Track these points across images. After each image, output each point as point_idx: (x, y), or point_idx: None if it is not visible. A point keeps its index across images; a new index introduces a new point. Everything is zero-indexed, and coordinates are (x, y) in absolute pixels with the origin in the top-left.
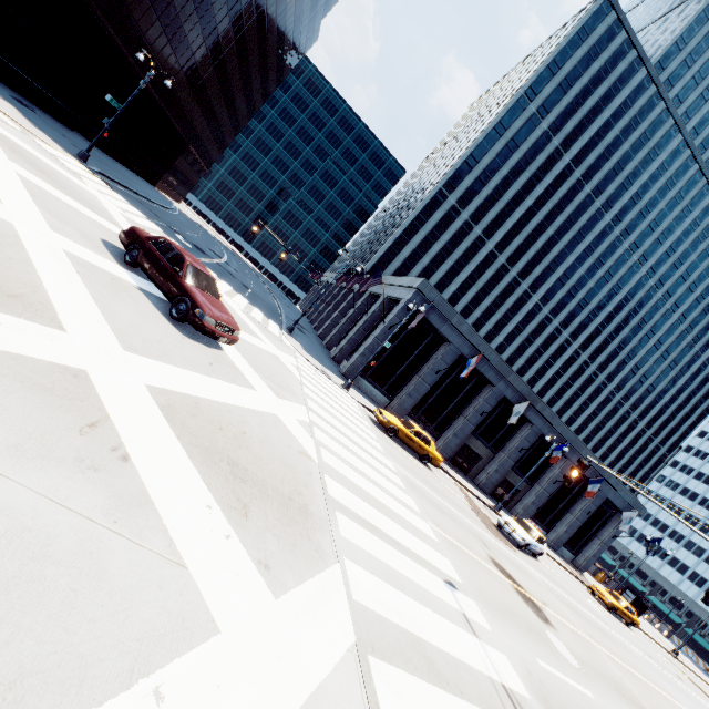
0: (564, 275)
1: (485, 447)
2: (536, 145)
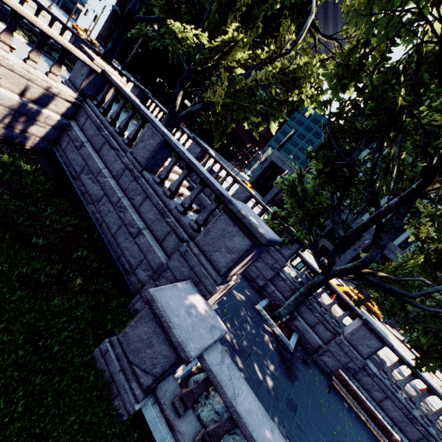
0: None
1: None
2: None
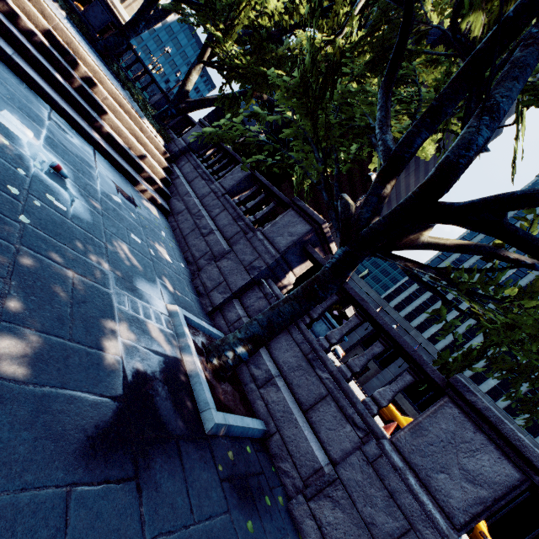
0: None
1: (373, 361)
2: None
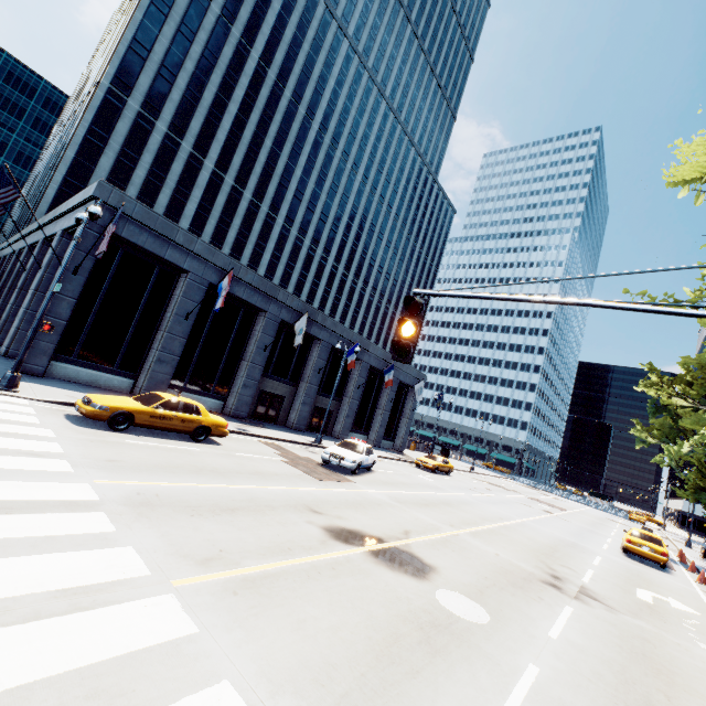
0: (298, 191)
1: (284, 384)
2: (216, 35)
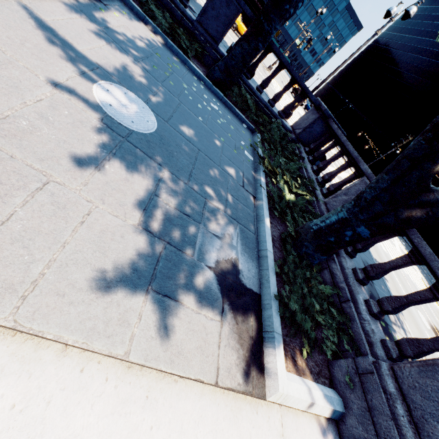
0: None
1: None
2: None
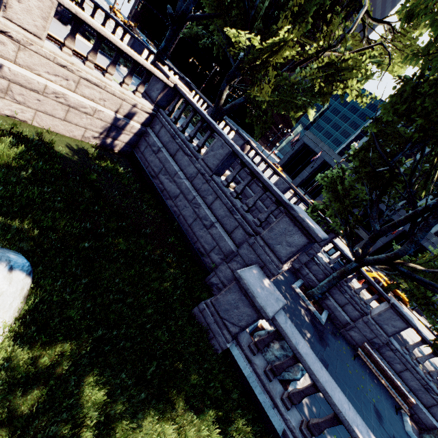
0: None
1: None
2: None
